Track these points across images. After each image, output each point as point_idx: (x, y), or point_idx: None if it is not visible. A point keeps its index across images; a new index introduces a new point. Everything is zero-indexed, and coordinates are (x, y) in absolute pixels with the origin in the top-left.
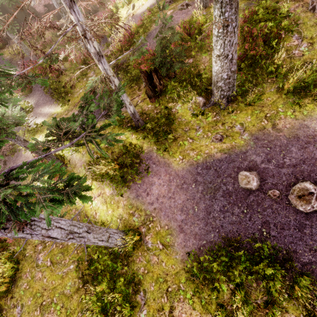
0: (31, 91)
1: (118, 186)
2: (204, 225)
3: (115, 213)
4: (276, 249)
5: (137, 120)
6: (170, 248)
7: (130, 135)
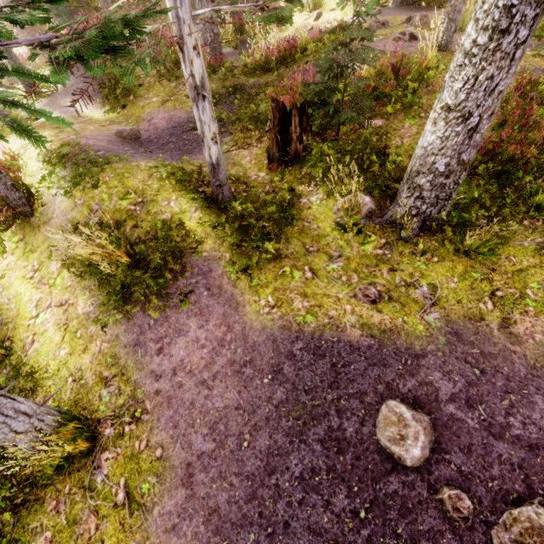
0: (73, 66)
1: (106, 303)
2: (244, 497)
3: (72, 361)
4: None
5: (218, 184)
6: (140, 514)
7: (190, 210)
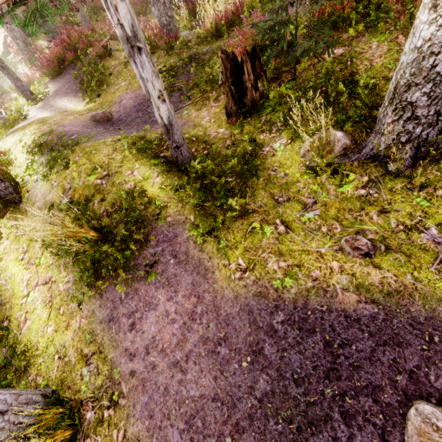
0: (61, 73)
1: (79, 279)
2: None
3: (58, 338)
4: None
5: (176, 146)
6: None
7: (153, 176)
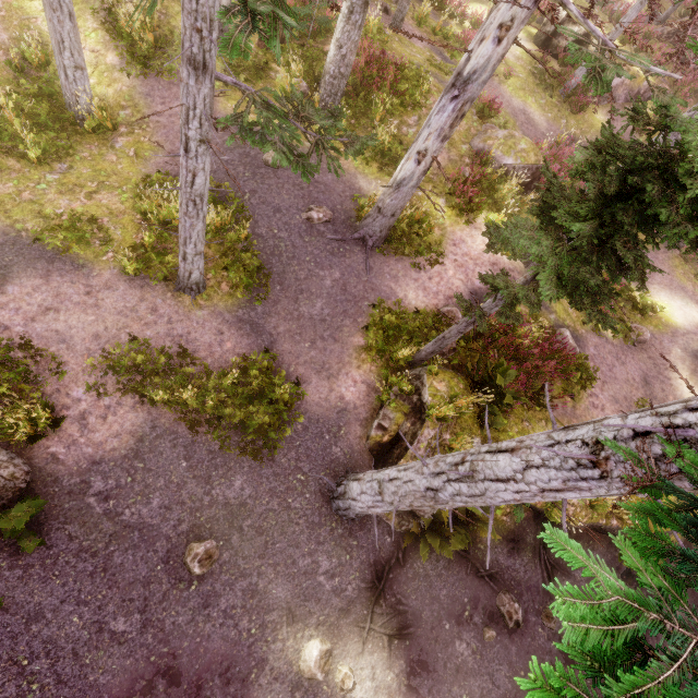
0: None
1: (132, 61)
2: None
3: (99, 89)
4: (244, 212)
5: (222, 29)
6: (142, 160)
7: None
